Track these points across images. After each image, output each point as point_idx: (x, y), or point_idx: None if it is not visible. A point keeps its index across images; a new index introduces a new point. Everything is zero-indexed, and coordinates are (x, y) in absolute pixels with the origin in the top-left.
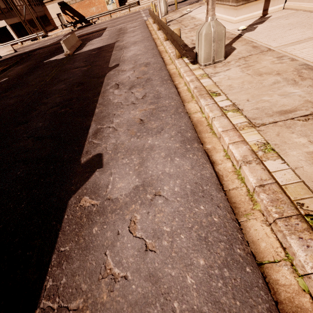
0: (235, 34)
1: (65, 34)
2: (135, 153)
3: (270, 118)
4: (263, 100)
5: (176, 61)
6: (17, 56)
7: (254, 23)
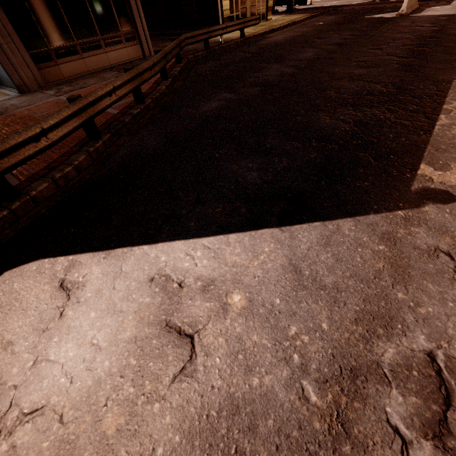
0: None
1: None
2: None
3: None
4: None
5: None
6: (318, 9)
7: None
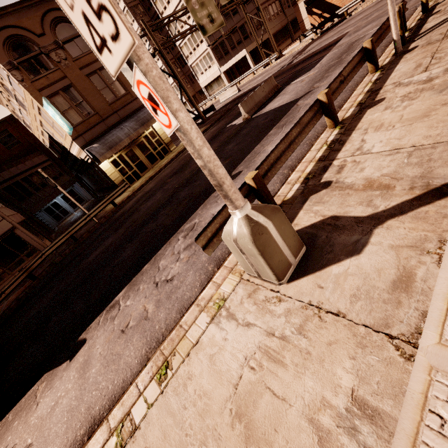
0: None
1: (296, 53)
2: (80, 373)
3: None
4: None
5: None
6: (231, 104)
7: None
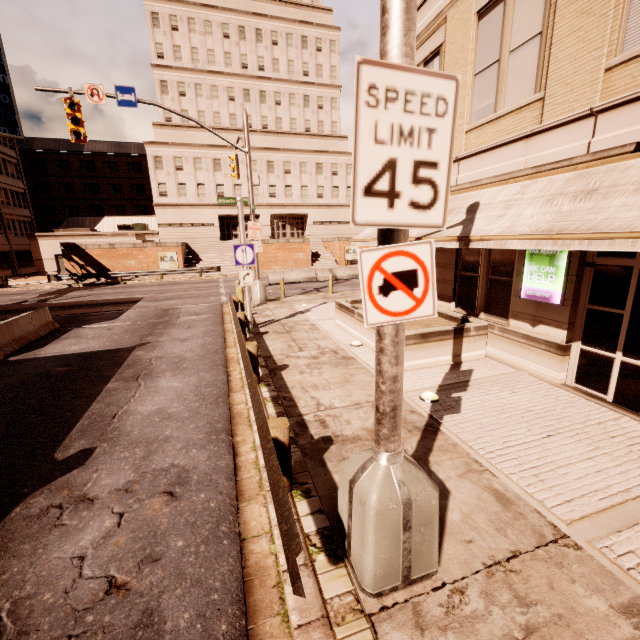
0: (421, 413)
1: (46, 292)
2: None
3: None
4: None
5: (271, 514)
6: None
7: (448, 384)
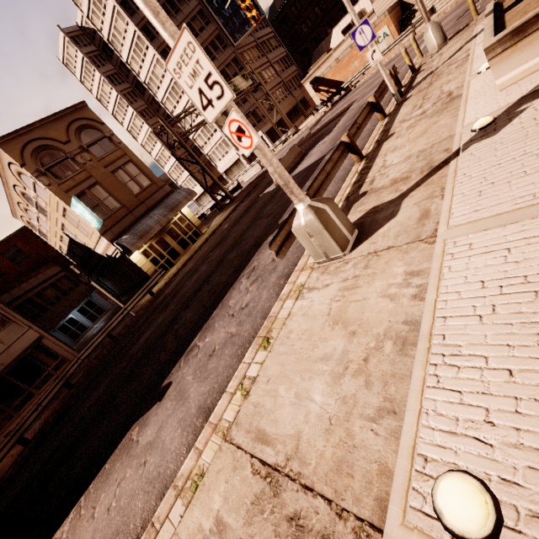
0: (451, 149)
1: (312, 125)
2: (177, 399)
3: (245, 434)
4: (276, 392)
5: None
6: (257, 180)
7: (535, 91)
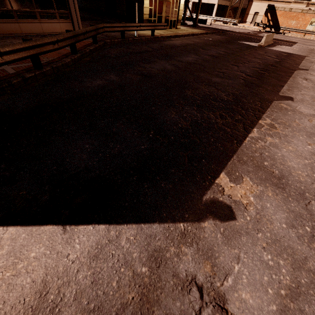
0: None
1: (253, 31)
2: None
3: None
4: None
5: None
6: (213, 29)
7: None
